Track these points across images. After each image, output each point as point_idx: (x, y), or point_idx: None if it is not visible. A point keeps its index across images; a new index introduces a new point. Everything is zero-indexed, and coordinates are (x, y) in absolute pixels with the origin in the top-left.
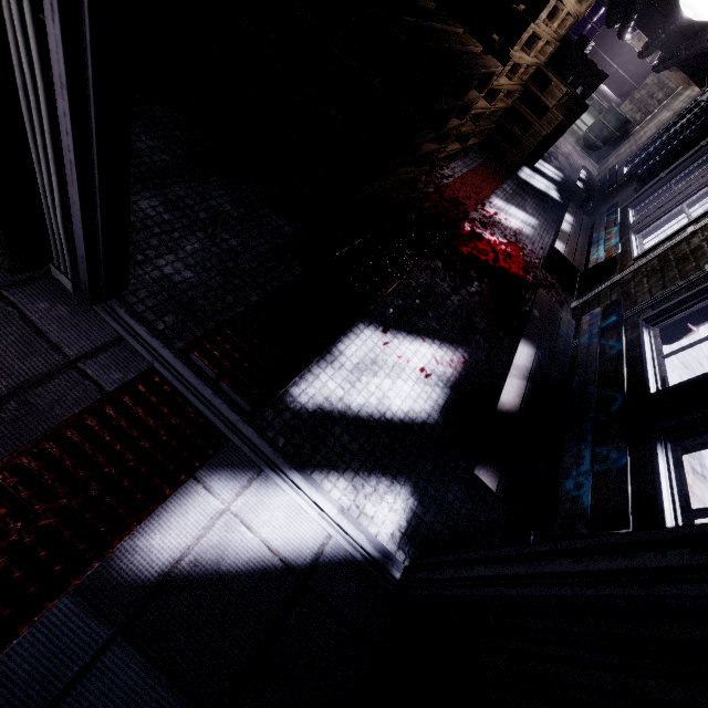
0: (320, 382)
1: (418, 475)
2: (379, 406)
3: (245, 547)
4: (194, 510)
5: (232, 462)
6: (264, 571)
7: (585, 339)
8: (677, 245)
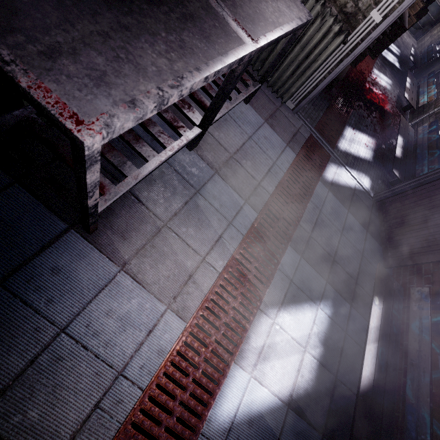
0: (343, 143)
1: (370, 175)
2: (357, 153)
3: (342, 181)
4: (331, 170)
5: (333, 161)
6: (346, 187)
7: (421, 136)
8: None
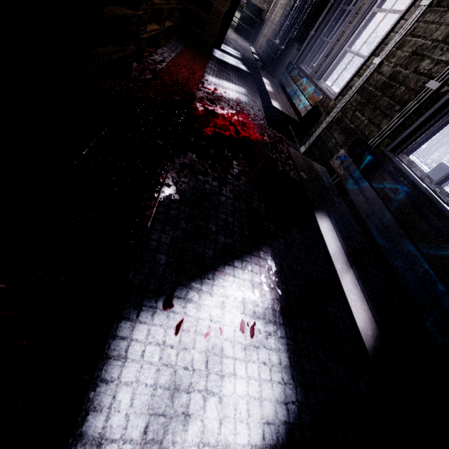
0: None
1: None
2: None
3: None
4: None
5: None
6: None
7: (352, 184)
8: (369, 77)
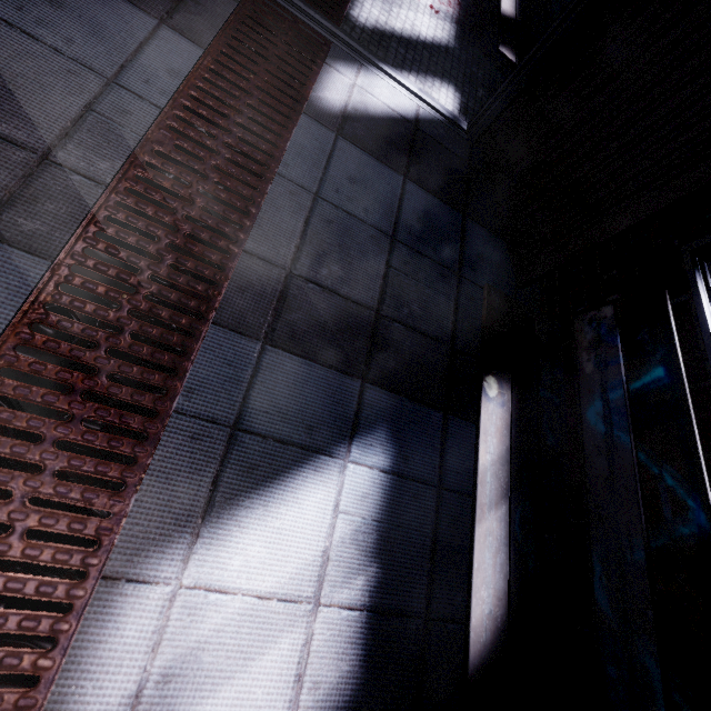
0: (366, 9)
1: (455, 80)
2: (413, 32)
3: (376, 105)
4: (337, 82)
5: (342, 58)
6: (393, 119)
7: None
8: None
